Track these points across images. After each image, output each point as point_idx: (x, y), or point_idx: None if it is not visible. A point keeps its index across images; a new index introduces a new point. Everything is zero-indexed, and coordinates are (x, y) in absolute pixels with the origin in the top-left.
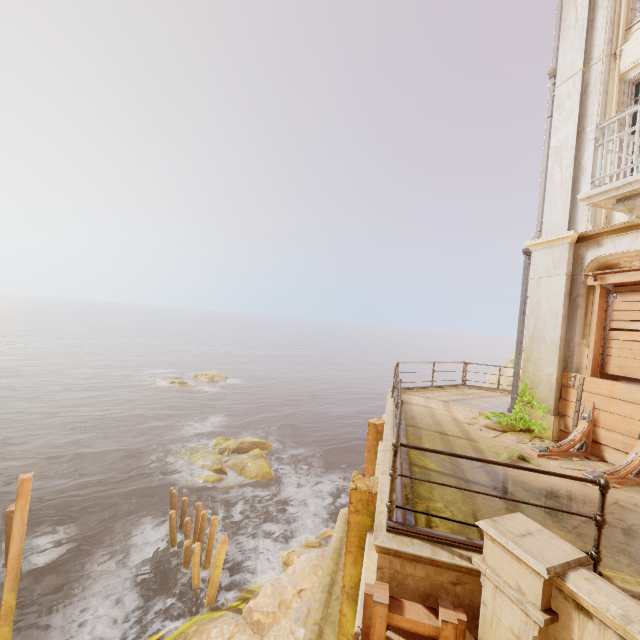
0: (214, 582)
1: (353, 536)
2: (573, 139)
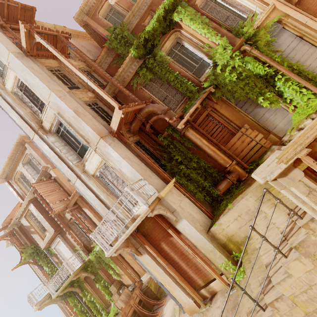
0: None
1: None
2: (40, 279)
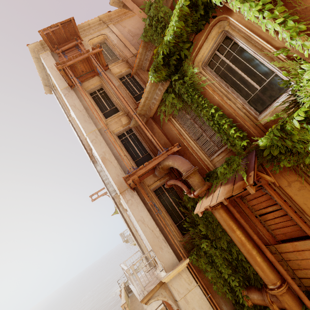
0: None
1: None
2: None
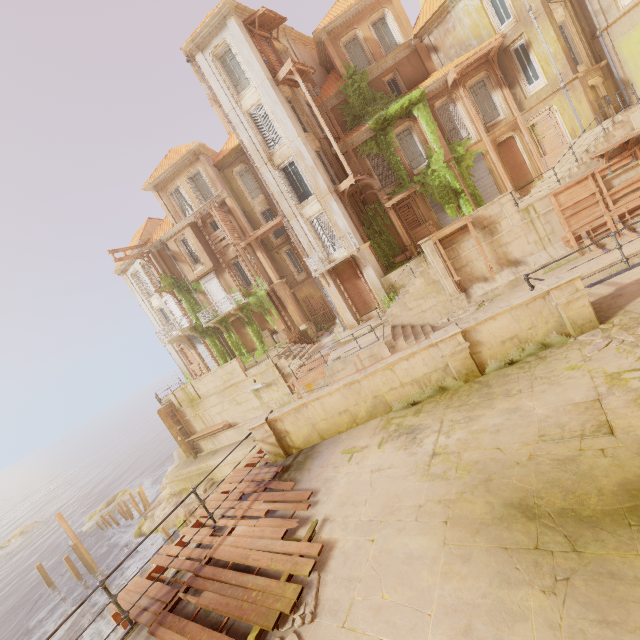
0: (146, 499)
1: (163, 419)
2: (156, 322)
